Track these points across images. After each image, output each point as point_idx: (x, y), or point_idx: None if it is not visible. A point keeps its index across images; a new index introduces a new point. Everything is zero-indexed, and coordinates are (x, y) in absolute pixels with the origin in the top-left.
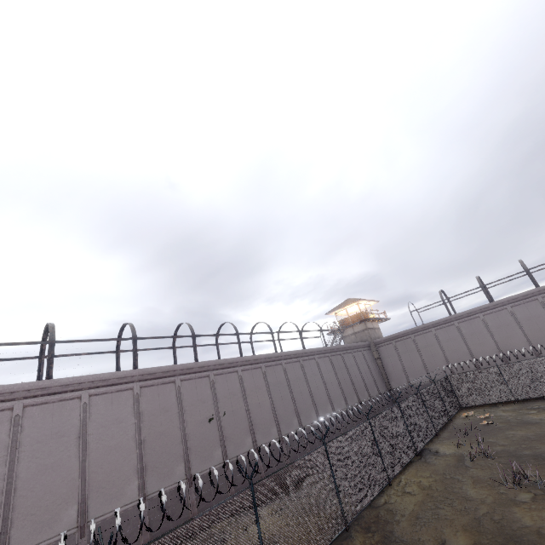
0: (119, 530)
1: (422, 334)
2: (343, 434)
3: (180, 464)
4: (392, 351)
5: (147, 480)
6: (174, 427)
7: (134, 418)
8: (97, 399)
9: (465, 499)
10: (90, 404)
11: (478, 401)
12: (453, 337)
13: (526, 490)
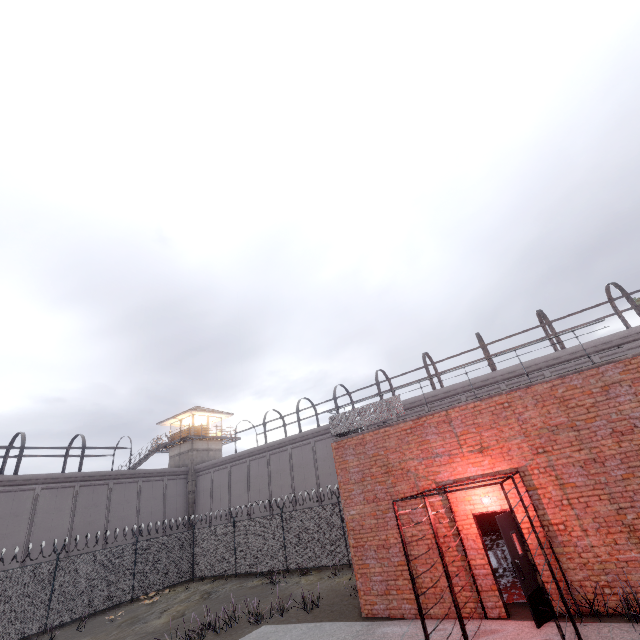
0: None
1: (239, 464)
2: None
3: None
4: (208, 483)
5: None
6: None
7: None
8: None
9: None
10: None
11: (208, 571)
12: (262, 473)
13: None
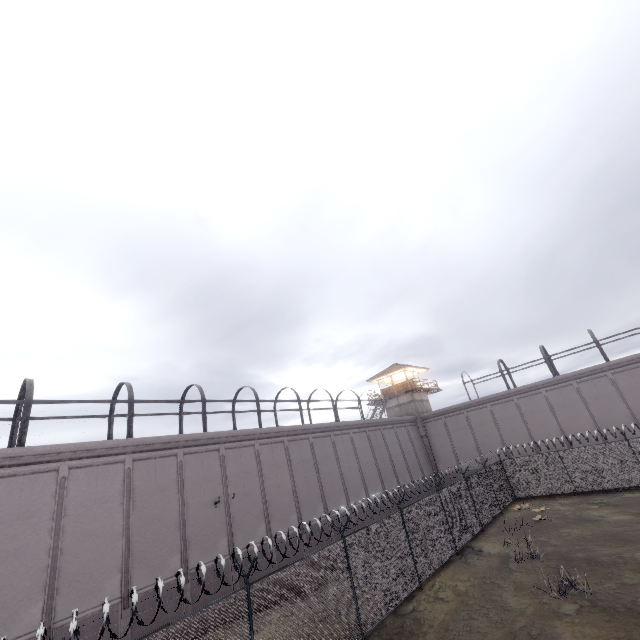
0: (76, 635)
1: (476, 409)
2: (367, 526)
3: (176, 555)
4: (441, 428)
5: (133, 574)
6: (172, 510)
7: (123, 497)
8: (79, 473)
9: (503, 609)
10: (70, 479)
11: (534, 491)
12: (511, 415)
13: (572, 600)
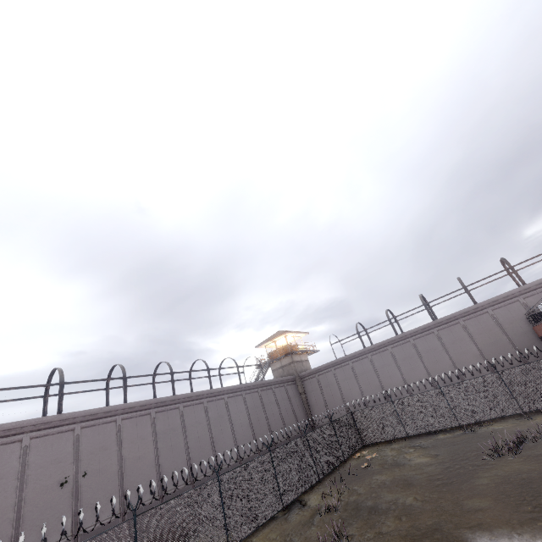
0: None
1: (341, 367)
2: (171, 500)
3: None
4: (315, 385)
5: None
6: (7, 498)
7: None
8: None
9: None
10: None
11: (377, 438)
12: (367, 370)
13: None
